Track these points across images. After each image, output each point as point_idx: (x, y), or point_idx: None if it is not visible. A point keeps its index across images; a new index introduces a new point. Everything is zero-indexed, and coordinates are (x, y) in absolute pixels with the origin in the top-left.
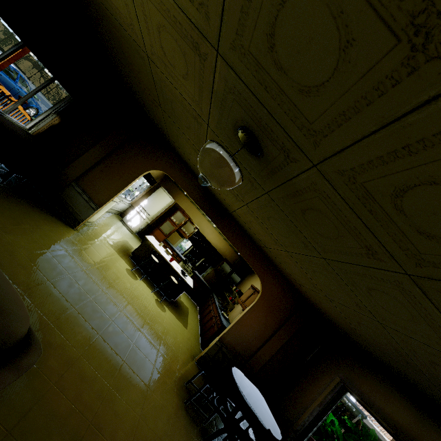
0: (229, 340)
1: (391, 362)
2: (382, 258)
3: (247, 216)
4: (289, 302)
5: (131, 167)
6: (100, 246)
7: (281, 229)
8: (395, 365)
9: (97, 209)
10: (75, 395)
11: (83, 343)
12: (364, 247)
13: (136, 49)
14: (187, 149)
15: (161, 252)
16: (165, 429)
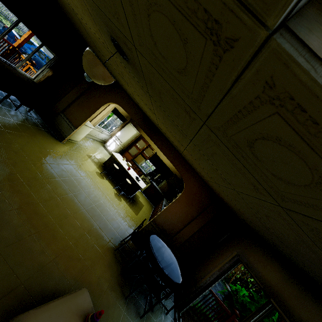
0: (159, 221)
1: (264, 233)
2: (193, 116)
3: (162, 126)
4: (206, 197)
5: (96, 101)
6: (79, 155)
7: (171, 127)
8: (267, 236)
9: (75, 129)
10: (27, 219)
11: (43, 197)
12: (185, 111)
13: (68, 6)
14: (122, 82)
15: (122, 163)
16: (90, 257)
